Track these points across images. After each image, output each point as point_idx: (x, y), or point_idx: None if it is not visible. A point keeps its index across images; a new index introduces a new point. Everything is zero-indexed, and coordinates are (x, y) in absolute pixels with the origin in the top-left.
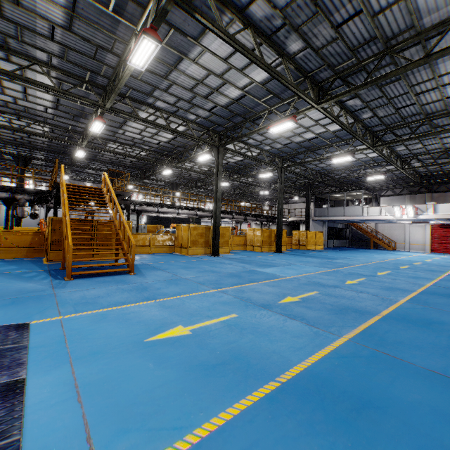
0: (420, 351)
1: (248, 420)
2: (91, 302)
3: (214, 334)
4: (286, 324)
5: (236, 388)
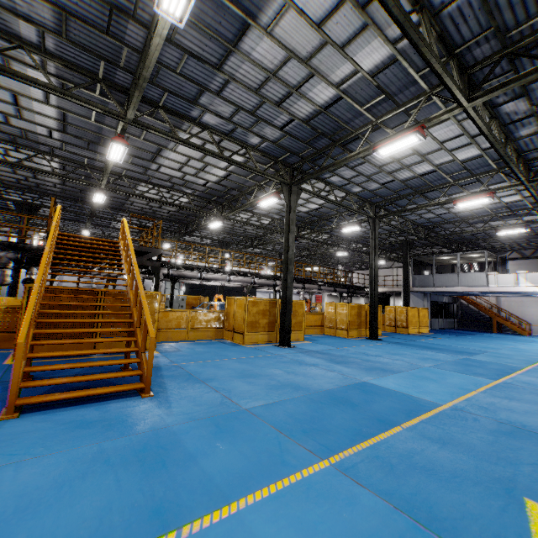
0: None
1: None
2: None
3: None
4: None
5: None
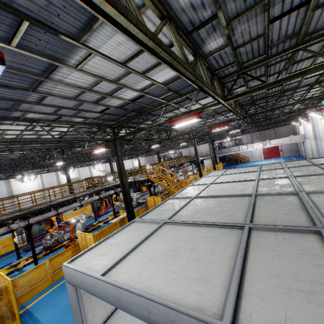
0: None
1: None
2: None
3: None
4: None
5: None
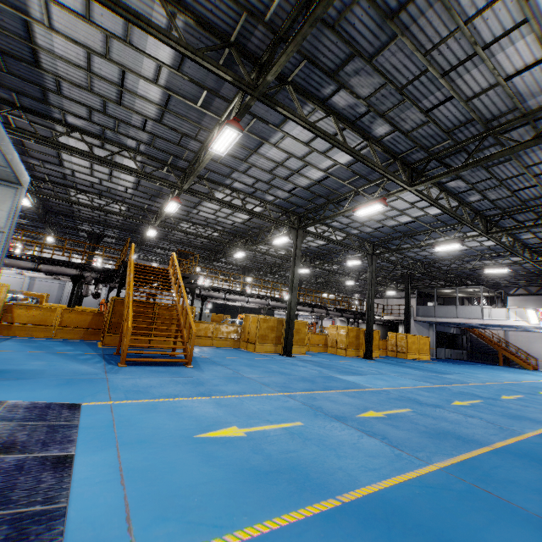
0: (539, 495)
1: (296, 532)
2: (143, 391)
3: (272, 440)
4: (361, 441)
5: (288, 498)
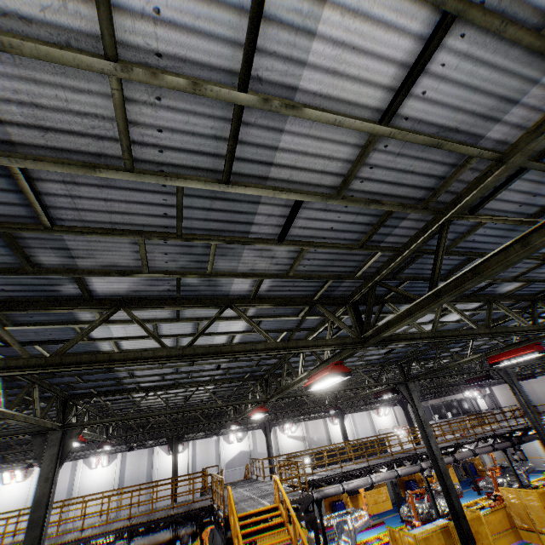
0: None
1: None
2: None
3: None
4: None
5: None
